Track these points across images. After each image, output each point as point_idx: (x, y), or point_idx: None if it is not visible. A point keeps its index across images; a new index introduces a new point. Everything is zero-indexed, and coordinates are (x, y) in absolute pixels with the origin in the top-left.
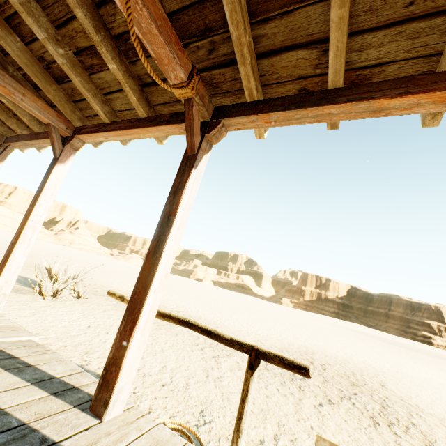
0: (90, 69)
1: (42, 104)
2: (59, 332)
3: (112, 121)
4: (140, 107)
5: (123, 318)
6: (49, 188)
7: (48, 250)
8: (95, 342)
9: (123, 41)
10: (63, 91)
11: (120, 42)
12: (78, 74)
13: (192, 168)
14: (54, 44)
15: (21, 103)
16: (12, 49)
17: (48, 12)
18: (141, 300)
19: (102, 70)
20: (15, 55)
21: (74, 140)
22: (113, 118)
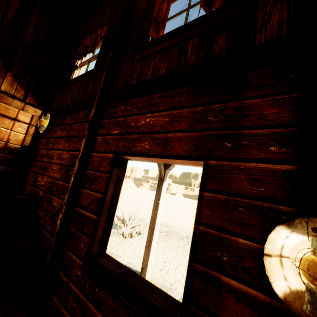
0: None
1: None
2: (157, 270)
3: None
4: None
5: None
6: (161, 198)
7: None
8: (180, 277)
9: None
10: None
11: None
12: None
13: None
14: None
15: None
16: None
17: None
18: None
19: None
20: None
21: (171, 166)
22: None
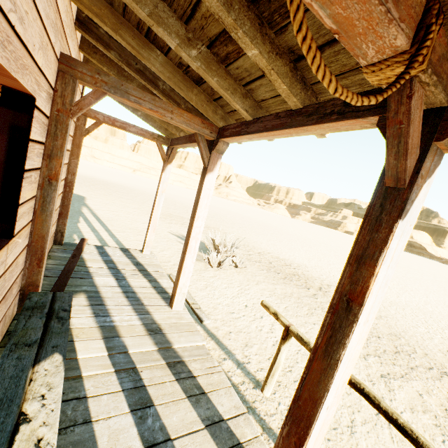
0: (225, 60)
1: (188, 115)
2: (224, 312)
3: (255, 118)
4: (292, 97)
5: (285, 421)
6: (203, 200)
7: (212, 205)
8: (252, 330)
9: (265, 1)
10: (203, 92)
11: (261, 6)
12: (214, 74)
13: (398, 218)
14: (186, 47)
15: (172, 121)
16: (155, 68)
17: (174, 7)
18: (308, 415)
19: (240, 56)
20: (159, 73)
21: (219, 144)
22: (256, 112)
